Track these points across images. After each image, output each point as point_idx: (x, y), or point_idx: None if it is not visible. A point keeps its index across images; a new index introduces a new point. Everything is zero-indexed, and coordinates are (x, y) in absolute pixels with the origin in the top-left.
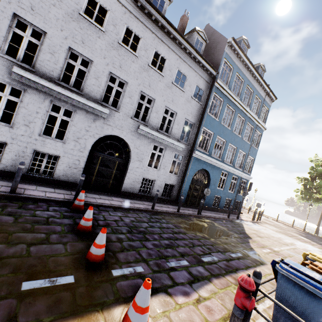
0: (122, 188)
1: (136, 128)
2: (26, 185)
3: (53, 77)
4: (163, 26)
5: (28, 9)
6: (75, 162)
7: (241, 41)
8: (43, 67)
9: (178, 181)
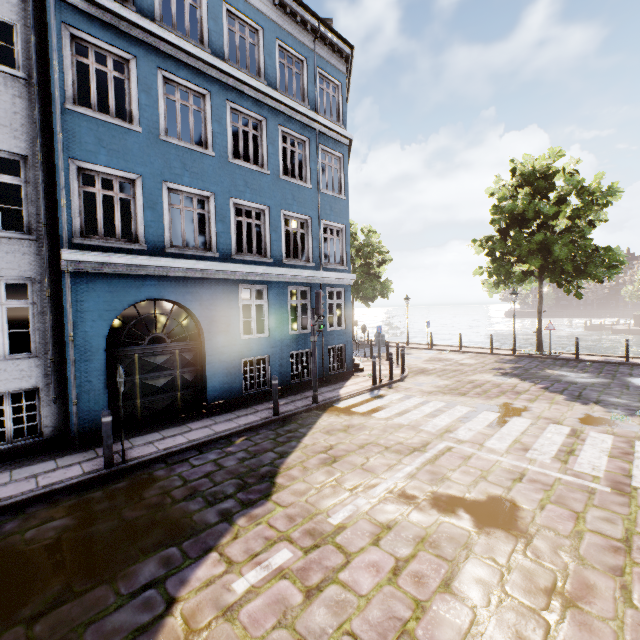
0: None
1: None
2: None
3: None
4: None
5: None
6: None
7: None
8: None
9: (50, 370)
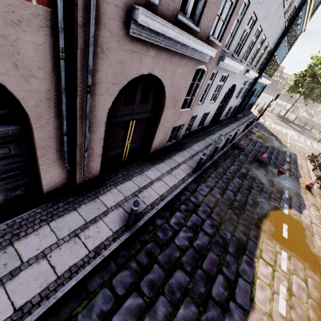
0: (219, 119)
1: (244, 72)
2: (206, 139)
3: (232, 51)
4: None
5: None
6: (212, 113)
7: None
8: (232, 44)
9: (240, 102)
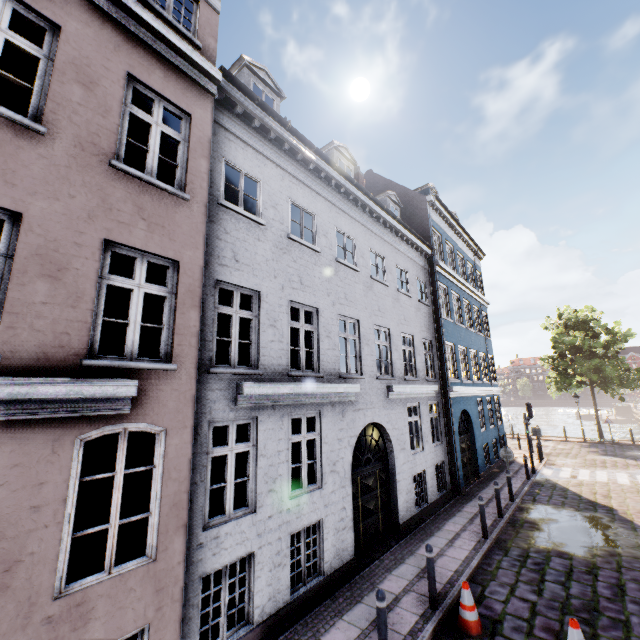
0: (398, 519)
1: (385, 392)
2: (333, 630)
3: (283, 367)
4: (371, 210)
5: (231, 262)
6: (341, 516)
7: (429, 190)
8: (268, 357)
9: (444, 451)
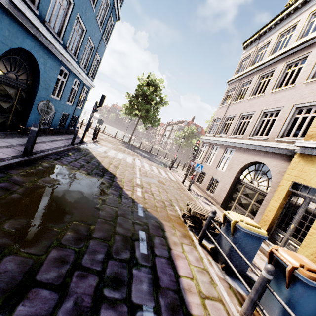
0: None
1: None
2: None
3: None
4: None
5: None
6: None
7: None
8: None
9: None
